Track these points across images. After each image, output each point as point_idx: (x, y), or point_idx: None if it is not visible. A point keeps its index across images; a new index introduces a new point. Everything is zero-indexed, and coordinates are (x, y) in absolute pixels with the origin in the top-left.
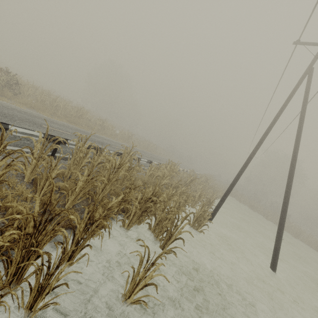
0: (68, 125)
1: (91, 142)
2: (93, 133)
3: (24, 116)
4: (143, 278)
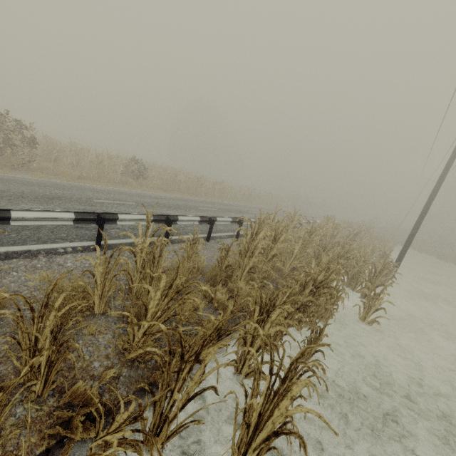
0: (202, 200)
1: (235, 213)
2: (279, 210)
3: (181, 203)
4: (373, 306)
